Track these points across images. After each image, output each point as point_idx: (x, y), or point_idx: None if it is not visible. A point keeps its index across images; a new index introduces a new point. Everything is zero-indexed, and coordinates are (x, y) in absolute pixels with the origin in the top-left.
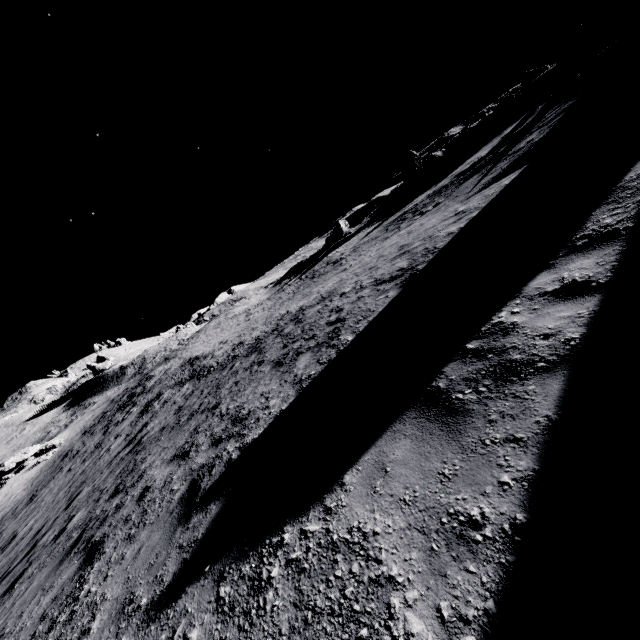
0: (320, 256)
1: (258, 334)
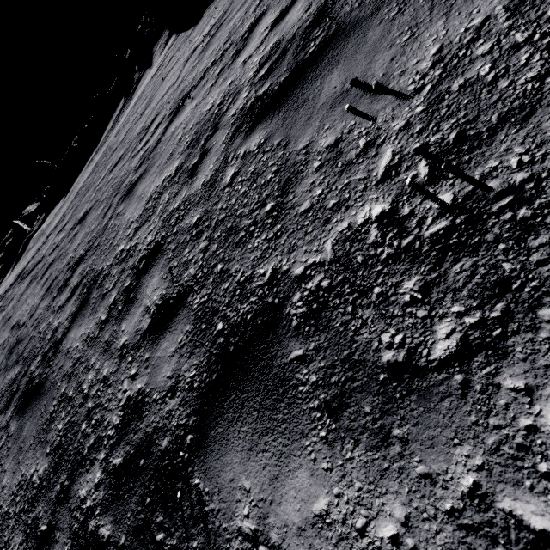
0: (19, 251)
1: (66, 207)
